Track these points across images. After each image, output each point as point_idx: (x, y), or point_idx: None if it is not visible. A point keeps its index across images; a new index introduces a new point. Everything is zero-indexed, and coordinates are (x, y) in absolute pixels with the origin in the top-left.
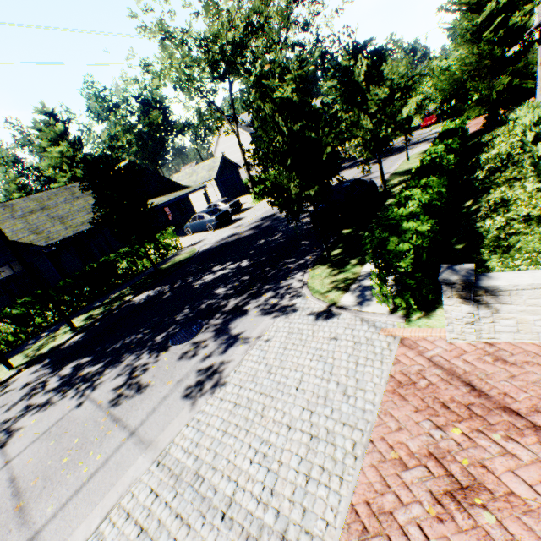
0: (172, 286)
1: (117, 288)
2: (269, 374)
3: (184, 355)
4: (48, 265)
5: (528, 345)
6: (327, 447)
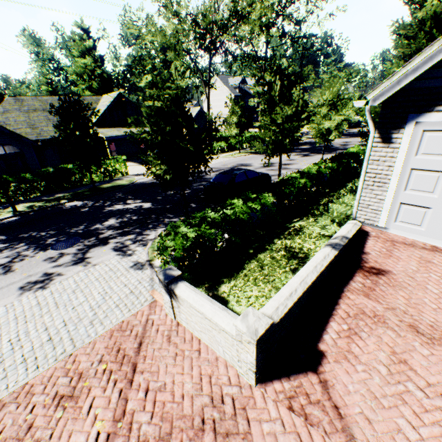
0: (95, 204)
1: (65, 190)
2: (72, 292)
3: (49, 259)
4: (33, 154)
5: (189, 334)
6: (50, 348)
